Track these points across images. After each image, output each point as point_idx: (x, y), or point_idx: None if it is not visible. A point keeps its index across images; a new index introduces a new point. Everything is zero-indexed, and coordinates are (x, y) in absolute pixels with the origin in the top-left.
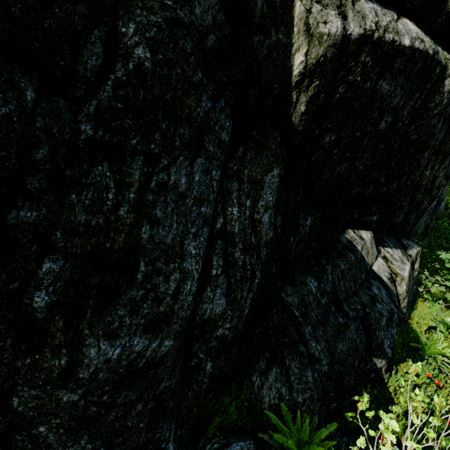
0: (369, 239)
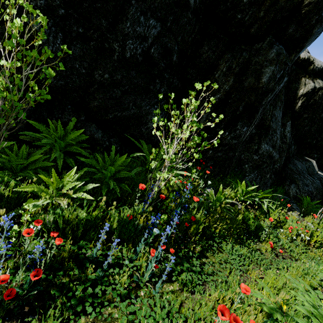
0: (314, 162)
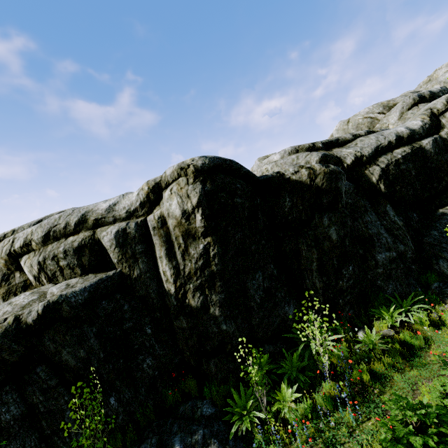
0: None
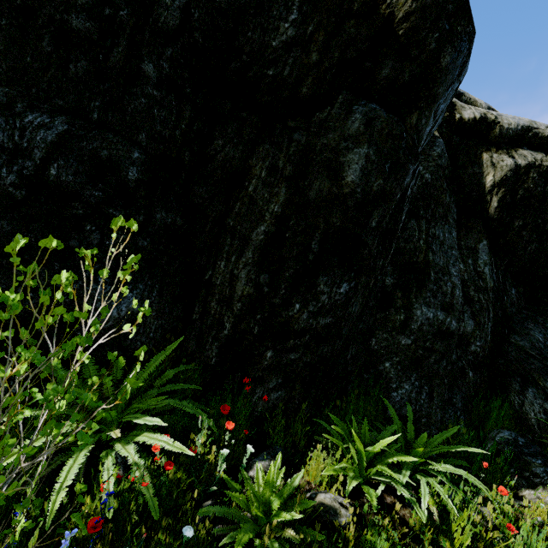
0: None
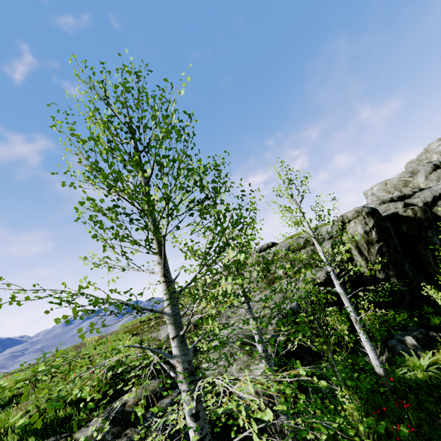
0: None
